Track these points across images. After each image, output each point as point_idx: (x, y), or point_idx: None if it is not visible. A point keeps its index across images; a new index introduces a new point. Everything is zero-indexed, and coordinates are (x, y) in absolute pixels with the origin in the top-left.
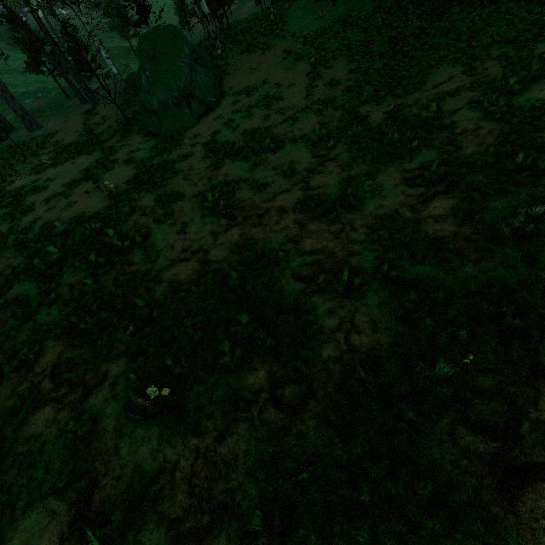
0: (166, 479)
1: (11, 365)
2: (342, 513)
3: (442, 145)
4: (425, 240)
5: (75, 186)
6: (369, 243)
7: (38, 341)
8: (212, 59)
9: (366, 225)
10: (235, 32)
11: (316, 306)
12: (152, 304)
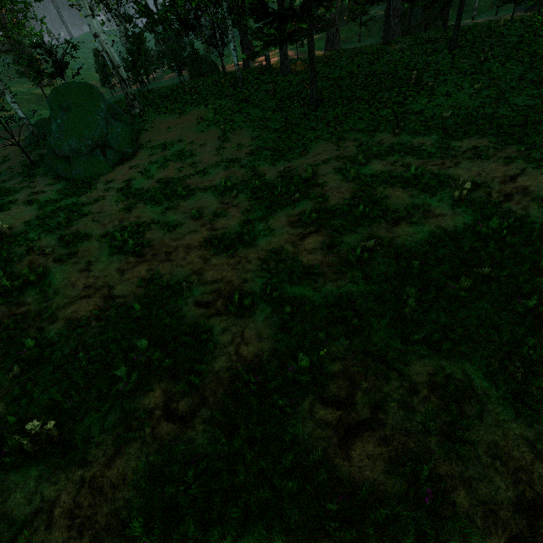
0: (42, 519)
1: None
2: (221, 498)
3: (316, 197)
4: (301, 267)
5: None
6: (259, 271)
7: None
8: (130, 116)
9: (258, 257)
10: (154, 97)
11: (213, 326)
12: (43, 343)
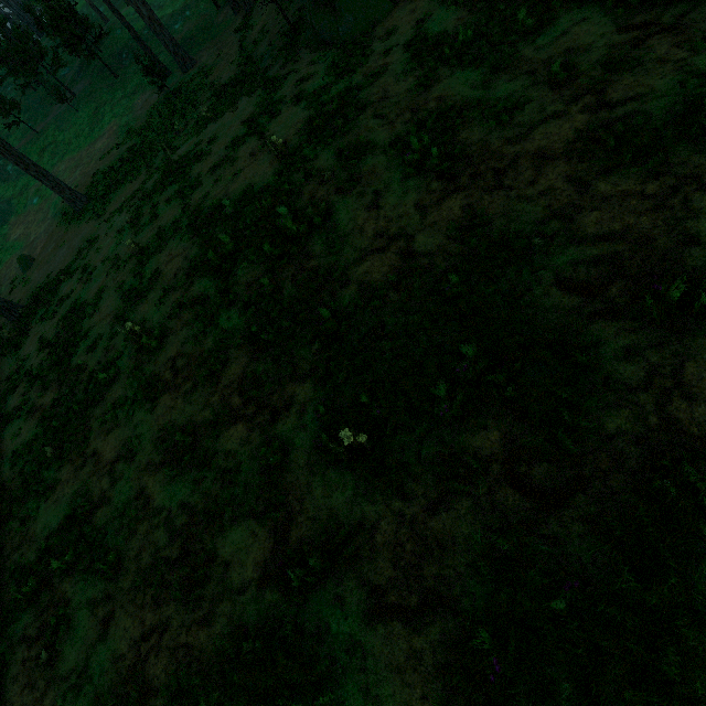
0: (365, 538)
1: (202, 373)
2: (622, 673)
3: None
4: None
5: (239, 147)
6: None
7: (223, 349)
8: None
9: None
10: None
11: (600, 339)
12: (338, 314)
